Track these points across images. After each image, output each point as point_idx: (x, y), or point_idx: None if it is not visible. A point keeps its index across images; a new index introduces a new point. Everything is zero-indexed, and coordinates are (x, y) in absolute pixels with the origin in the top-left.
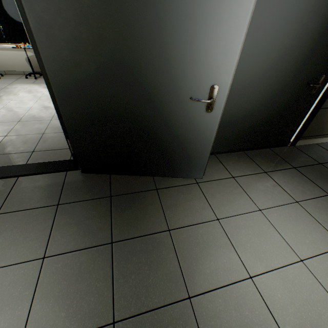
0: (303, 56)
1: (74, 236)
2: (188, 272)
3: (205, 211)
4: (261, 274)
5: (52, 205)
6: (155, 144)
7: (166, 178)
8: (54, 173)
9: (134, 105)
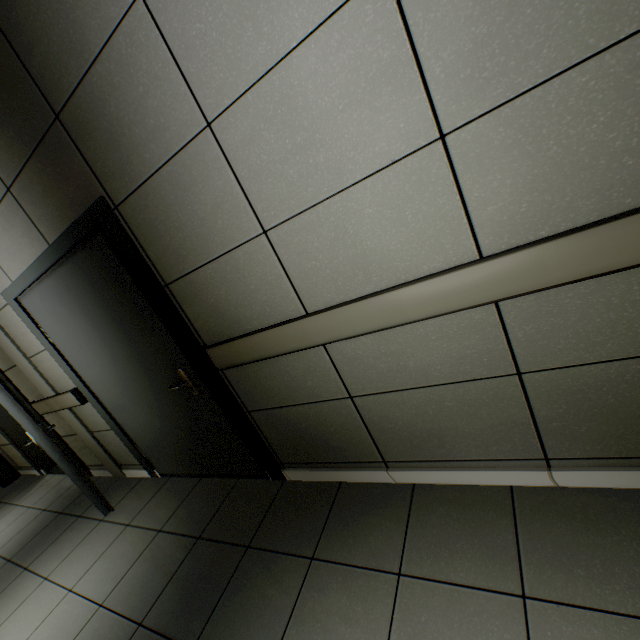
0: (132, 359)
1: (15, 542)
2: None
3: (56, 562)
4: None
5: (44, 508)
6: None
7: None
8: None
9: None
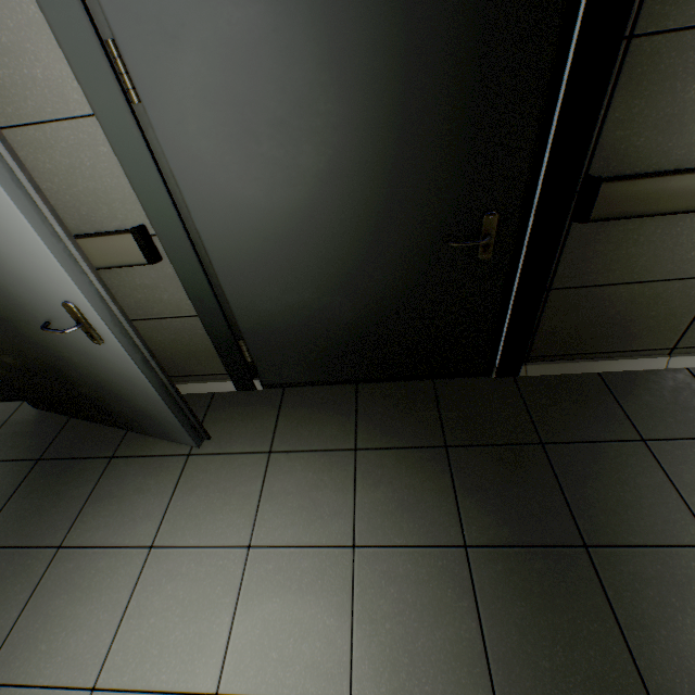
0: (384, 181)
1: None
2: (18, 637)
3: (146, 524)
4: (116, 691)
5: None
6: (79, 382)
7: (146, 435)
8: (8, 402)
9: (2, 325)
